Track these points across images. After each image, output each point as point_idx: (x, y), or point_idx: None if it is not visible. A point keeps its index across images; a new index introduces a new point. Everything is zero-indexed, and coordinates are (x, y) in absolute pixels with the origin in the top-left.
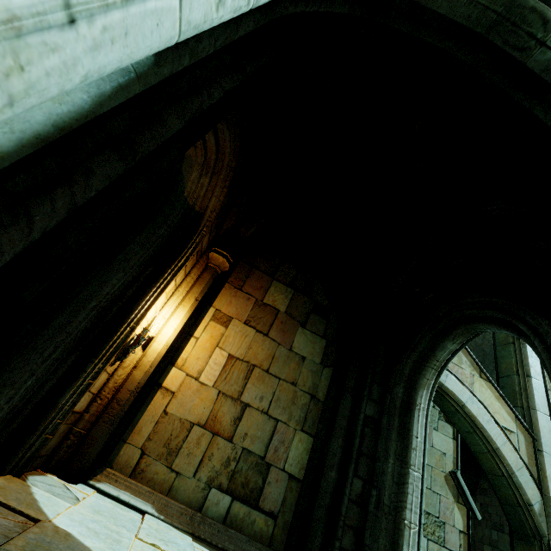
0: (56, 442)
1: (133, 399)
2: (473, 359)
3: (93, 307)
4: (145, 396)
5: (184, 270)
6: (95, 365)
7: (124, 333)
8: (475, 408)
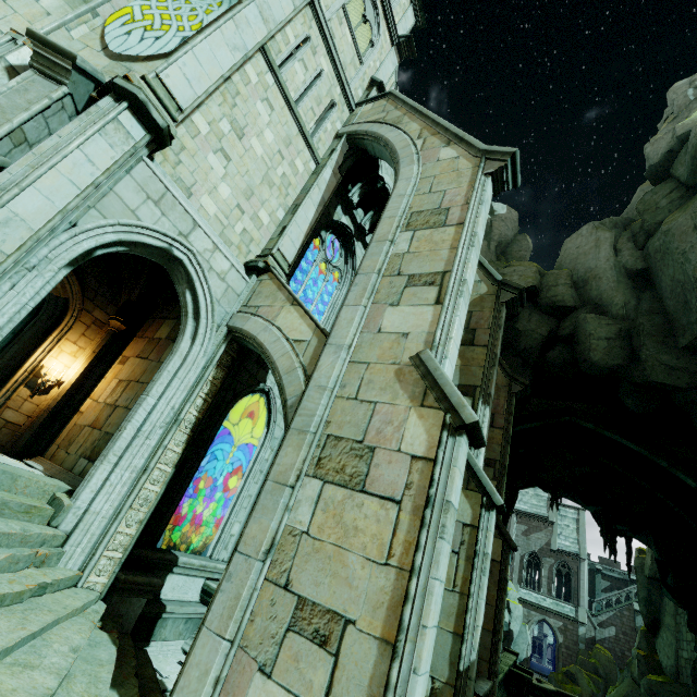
0: (7, 440)
1: (47, 415)
2: (288, 292)
3: (0, 364)
4: (66, 417)
5: (87, 338)
6: (7, 393)
7: (24, 376)
8: (266, 335)
